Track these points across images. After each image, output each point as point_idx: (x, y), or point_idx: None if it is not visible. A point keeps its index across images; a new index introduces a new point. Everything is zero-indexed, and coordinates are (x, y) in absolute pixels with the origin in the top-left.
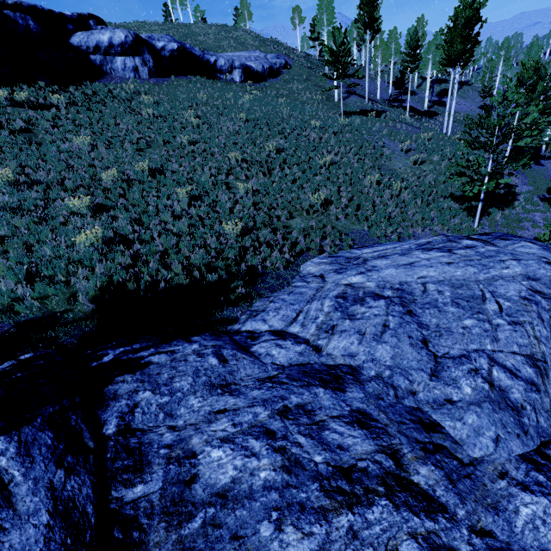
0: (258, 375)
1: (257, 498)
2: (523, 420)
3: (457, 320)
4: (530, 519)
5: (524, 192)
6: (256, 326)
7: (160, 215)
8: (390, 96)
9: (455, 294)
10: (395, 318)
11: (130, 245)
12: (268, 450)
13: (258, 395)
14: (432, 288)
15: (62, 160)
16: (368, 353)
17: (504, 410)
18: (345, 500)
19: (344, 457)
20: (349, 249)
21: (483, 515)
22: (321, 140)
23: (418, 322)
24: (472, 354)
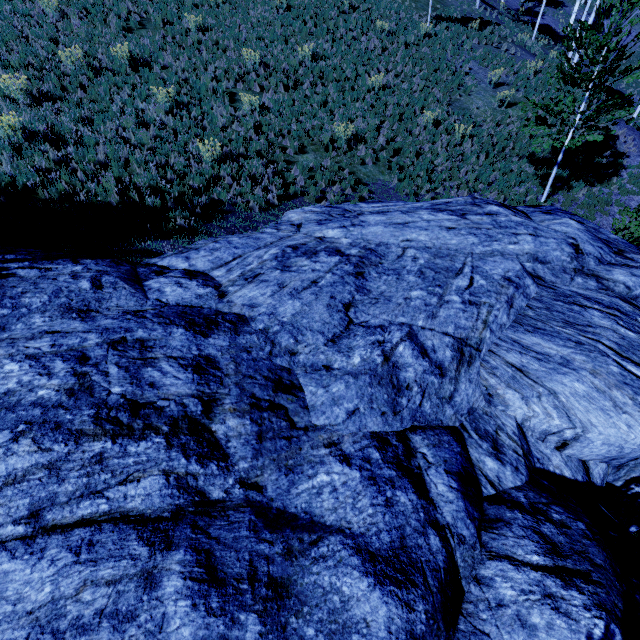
0: (130, 308)
1: (18, 410)
2: (399, 400)
3: (406, 290)
4: (321, 486)
5: (634, 166)
6: (174, 263)
7: (122, 119)
8: (522, 5)
9: (430, 263)
10: (334, 276)
11: (64, 148)
12: (67, 373)
13: (106, 324)
14: (410, 254)
15: (15, 26)
16: (271, 306)
17: (384, 386)
18: (114, 430)
19: (148, 394)
20: (359, 202)
21: (270, 472)
22: (384, 52)
23: (360, 285)
24: (393, 326)
